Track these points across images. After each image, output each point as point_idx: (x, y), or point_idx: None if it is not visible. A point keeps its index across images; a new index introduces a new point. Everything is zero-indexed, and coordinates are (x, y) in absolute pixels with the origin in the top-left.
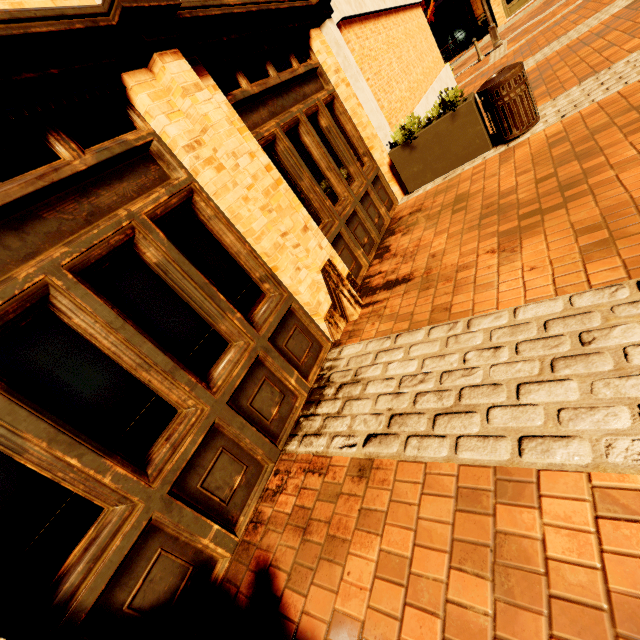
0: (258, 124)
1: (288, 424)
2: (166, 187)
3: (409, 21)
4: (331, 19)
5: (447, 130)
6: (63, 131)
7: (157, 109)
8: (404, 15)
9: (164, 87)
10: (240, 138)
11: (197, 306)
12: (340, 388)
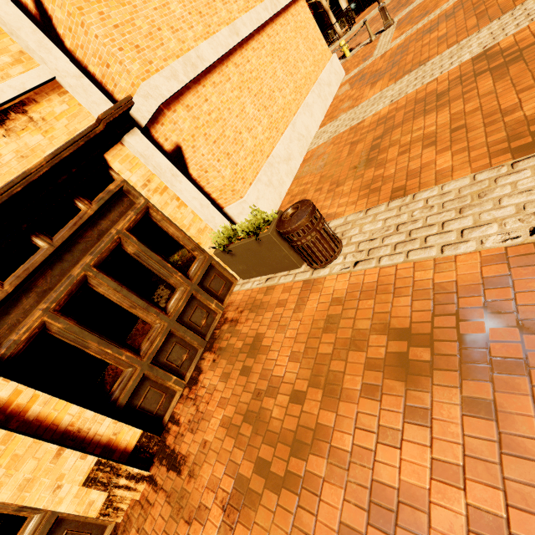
0: (18, 322)
1: None
2: None
3: (281, 30)
4: (132, 129)
5: (257, 249)
6: None
7: None
8: (273, 26)
9: None
10: None
11: None
12: None
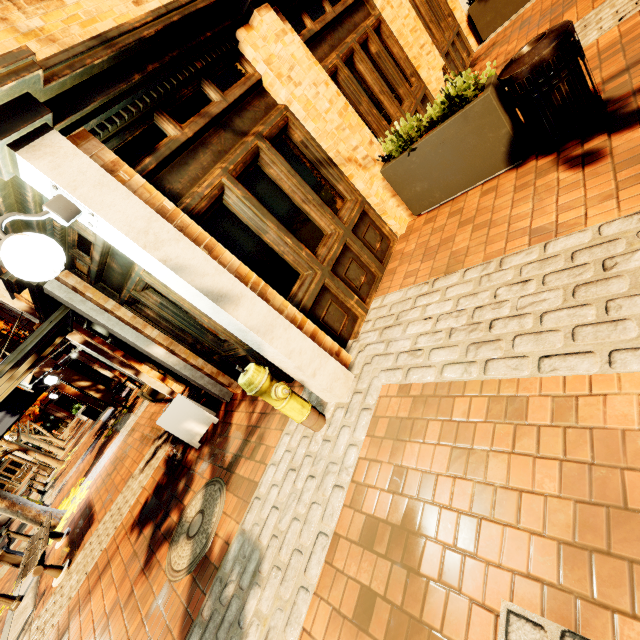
0: None
1: None
2: (374, 16)
3: None
4: None
5: None
6: None
7: None
8: None
9: None
10: None
11: (390, 78)
12: None
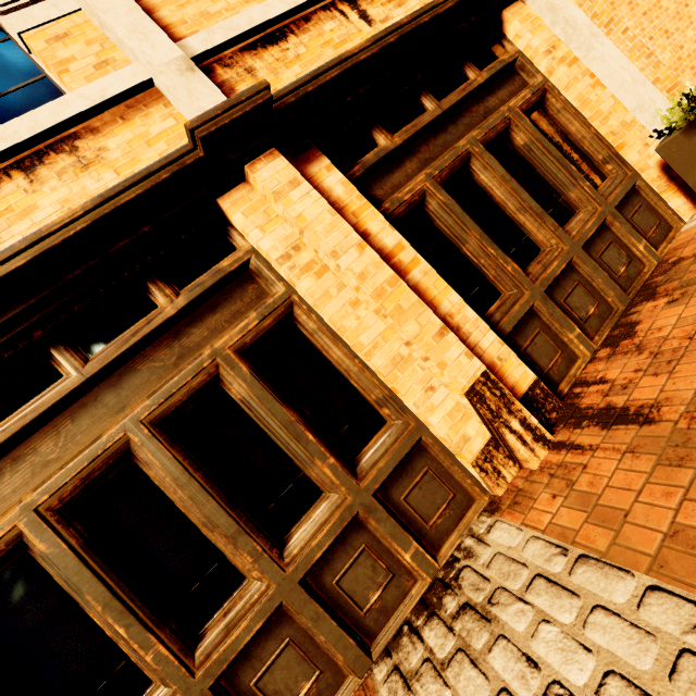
0: (400, 185)
1: (393, 620)
2: (258, 310)
3: None
4: None
5: None
6: (163, 278)
7: (250, 225)
8: None
9: (262, 196)
10: (346, 228)
11: (284, 446)
12: (462, 610)
